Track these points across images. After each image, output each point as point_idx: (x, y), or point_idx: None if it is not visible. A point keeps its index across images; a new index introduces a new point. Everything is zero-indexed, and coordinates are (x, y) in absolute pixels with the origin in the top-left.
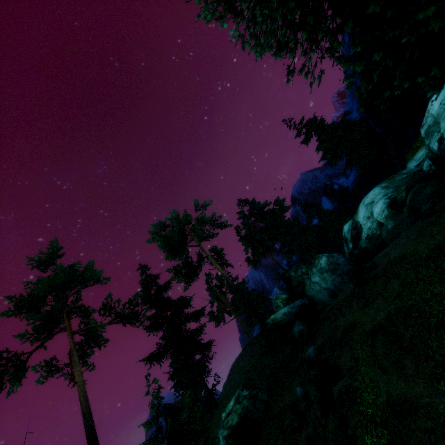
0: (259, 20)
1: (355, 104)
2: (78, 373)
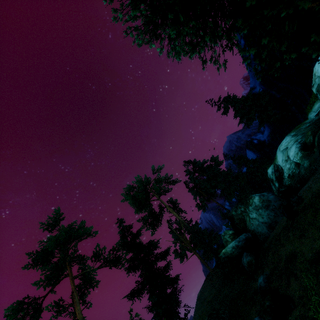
0: (173, 37)
1: (257, 82)
2: (78, 311)
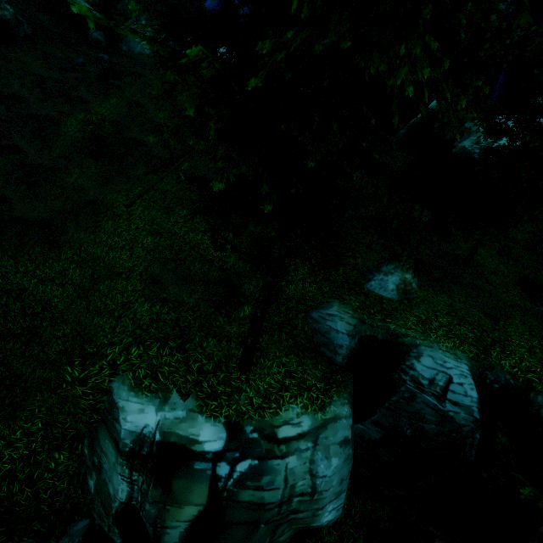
0: None
1: None
2: None
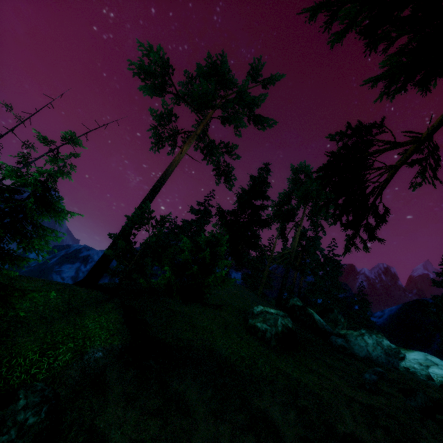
0: None
1: None
2: (186, 150)
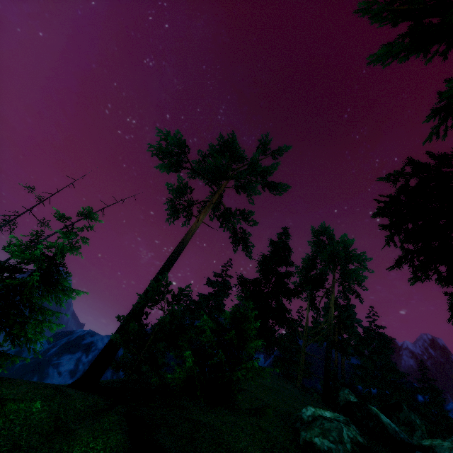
0: None
1: None
2: (202, 218)
